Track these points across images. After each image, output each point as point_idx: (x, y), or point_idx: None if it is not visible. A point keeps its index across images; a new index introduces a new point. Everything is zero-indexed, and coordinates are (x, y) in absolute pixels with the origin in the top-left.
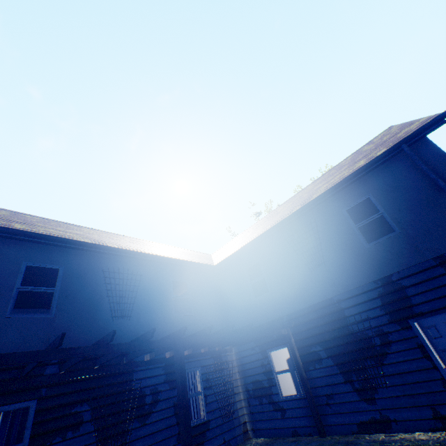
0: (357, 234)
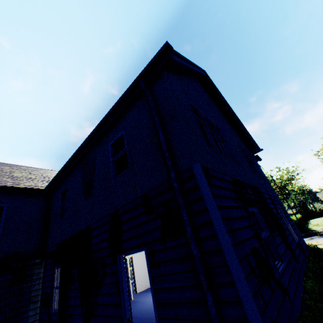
0: (111, 168)
